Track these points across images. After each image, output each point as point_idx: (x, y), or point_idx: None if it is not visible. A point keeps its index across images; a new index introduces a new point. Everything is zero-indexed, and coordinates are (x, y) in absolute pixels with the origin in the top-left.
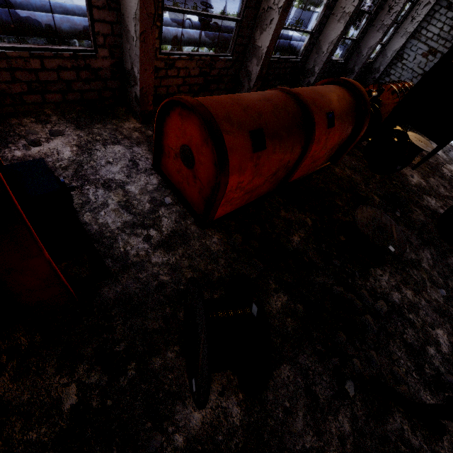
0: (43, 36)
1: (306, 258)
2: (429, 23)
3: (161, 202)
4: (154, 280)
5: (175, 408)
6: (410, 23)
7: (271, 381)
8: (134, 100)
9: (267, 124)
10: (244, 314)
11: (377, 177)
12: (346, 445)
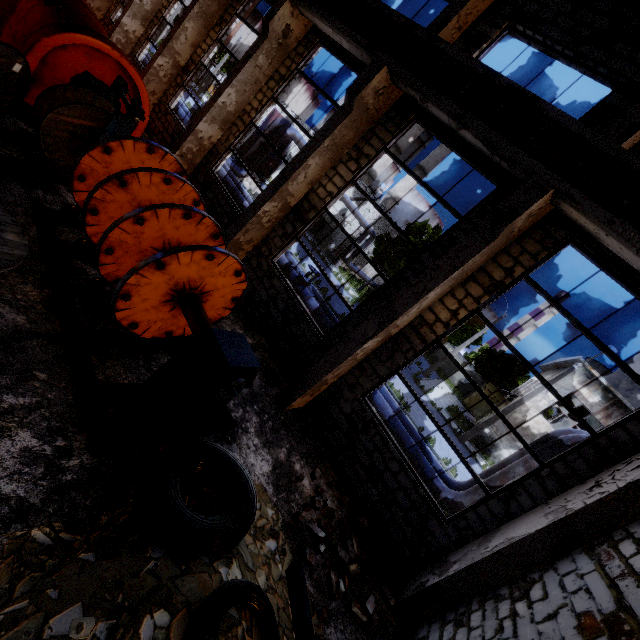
0: None
1: None
2: None
3: None
4: None
5: None
6: (586, 492)
7: None
8: None
9: None
10: None
11: None
12: None
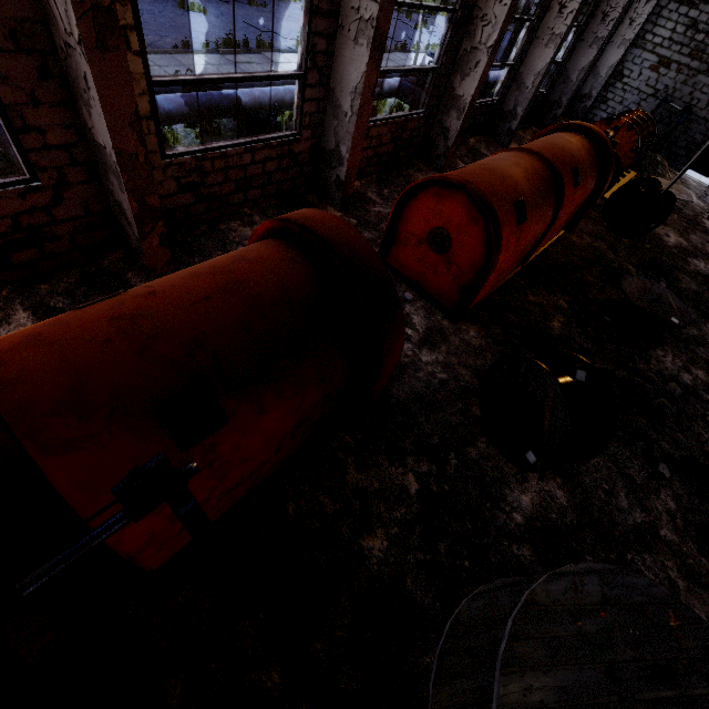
0: (200, 120)
1: (575, 345)
2: (655, 25)
3: (402, 299)
4: (434, 379)
5: (504, 491)
6: (629, 28)
7: (583, 467)
8: (334, 185)
9: (525, 193)
10: (569, 382)
11: (625, 242)
12: (676, 520)
